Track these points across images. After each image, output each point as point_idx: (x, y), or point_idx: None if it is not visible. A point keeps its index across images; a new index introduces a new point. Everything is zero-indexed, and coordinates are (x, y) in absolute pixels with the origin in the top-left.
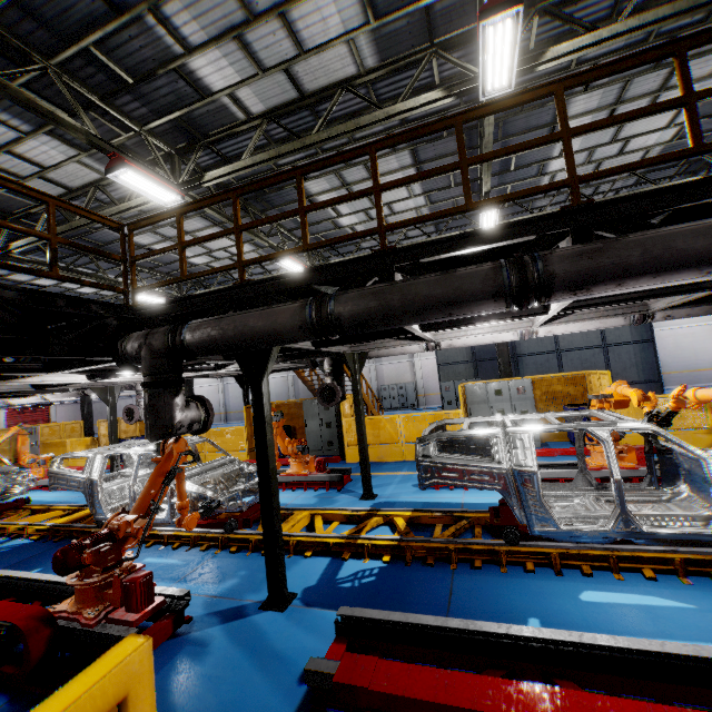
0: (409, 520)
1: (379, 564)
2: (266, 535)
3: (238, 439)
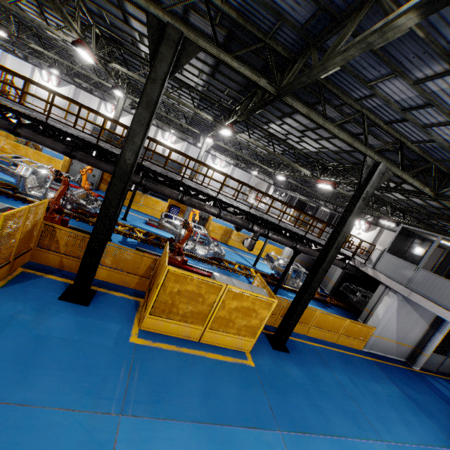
0: None
1: None
2: None
3: None
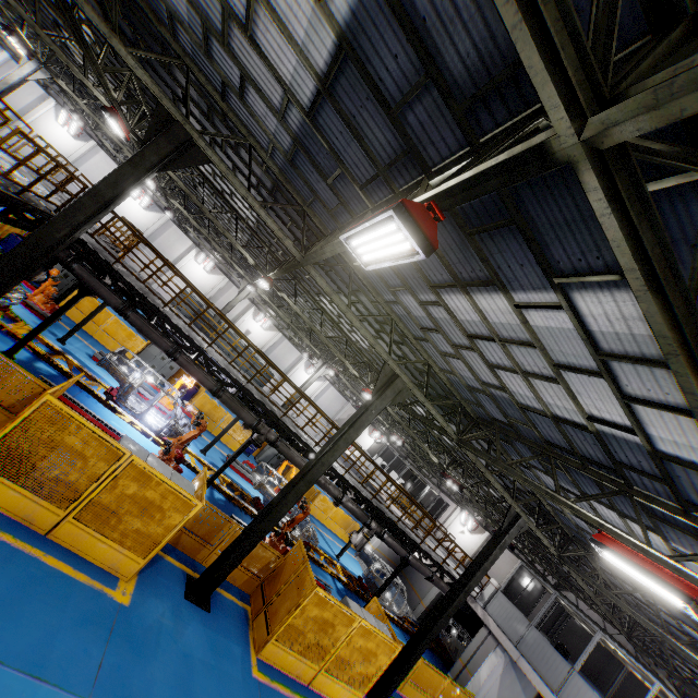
0: (77, 367)
1: (54, 372)
2: (29, 336)
3: None
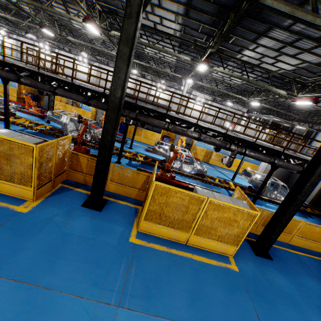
0: (51, 128)
1: (35, 132)
2: (6, 116)
3: (14, 92)
